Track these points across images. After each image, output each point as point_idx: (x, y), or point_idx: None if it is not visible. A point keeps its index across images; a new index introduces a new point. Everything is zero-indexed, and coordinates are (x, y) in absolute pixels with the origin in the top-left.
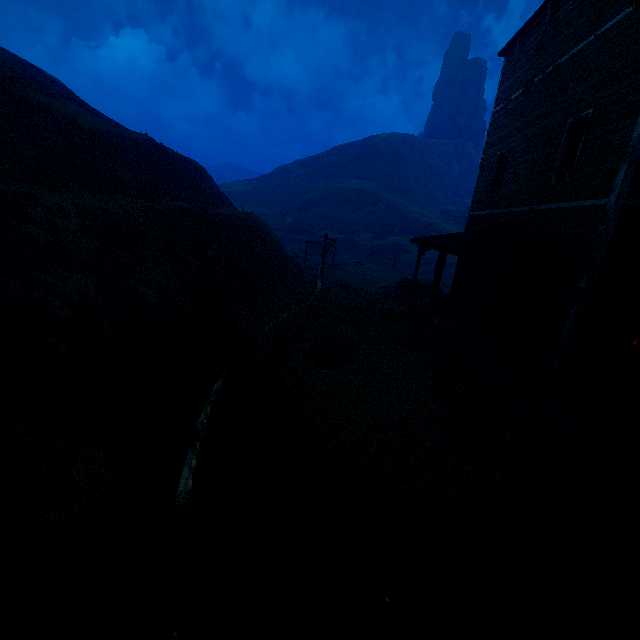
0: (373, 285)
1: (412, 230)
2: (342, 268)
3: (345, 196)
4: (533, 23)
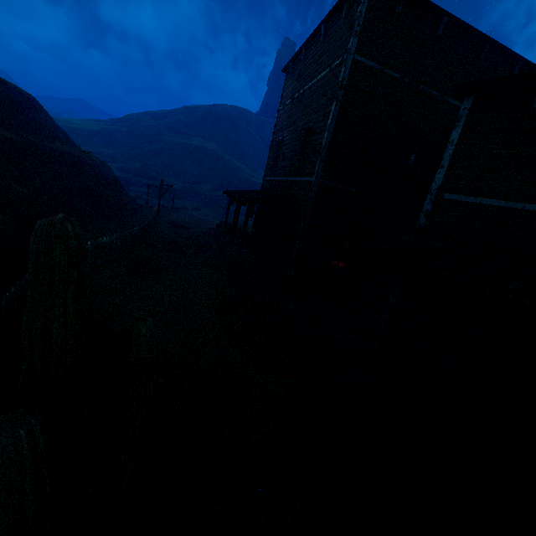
0: (202, 226)
1: (244, 187)
2: (181, 211)
3: (190, 151)
4: (298, 57)
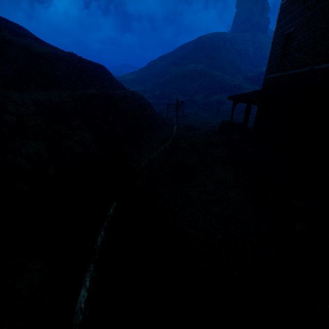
0: (206, 126)
1: (226, 90)
2: (188, 117)
3: (187, 75)
4: None
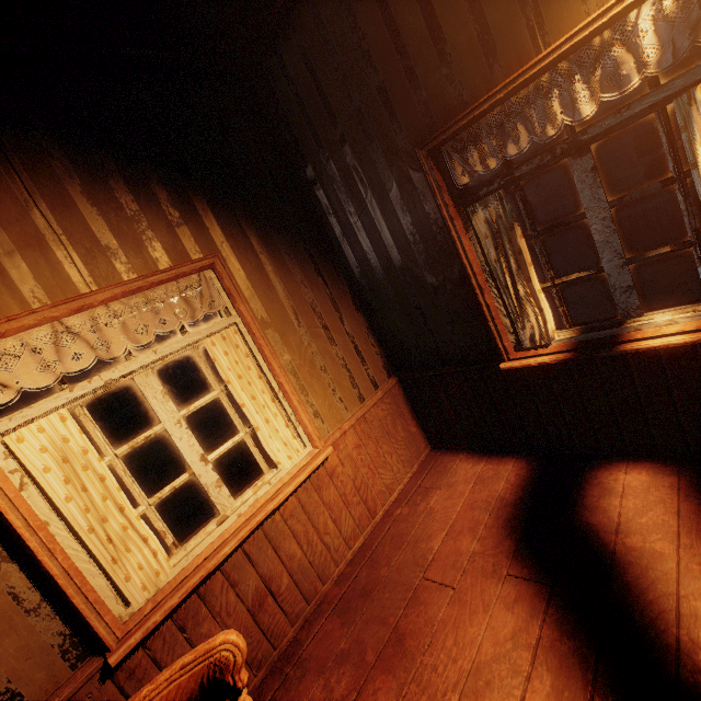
0: None
1: None
2: None
3: None
4: None
